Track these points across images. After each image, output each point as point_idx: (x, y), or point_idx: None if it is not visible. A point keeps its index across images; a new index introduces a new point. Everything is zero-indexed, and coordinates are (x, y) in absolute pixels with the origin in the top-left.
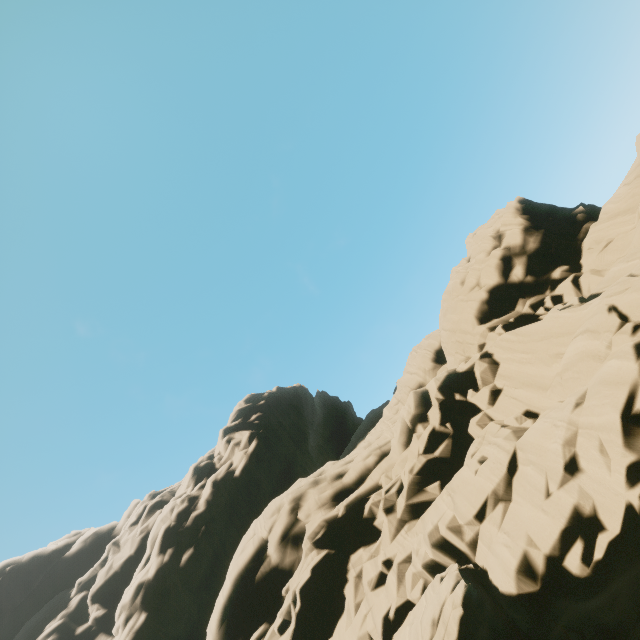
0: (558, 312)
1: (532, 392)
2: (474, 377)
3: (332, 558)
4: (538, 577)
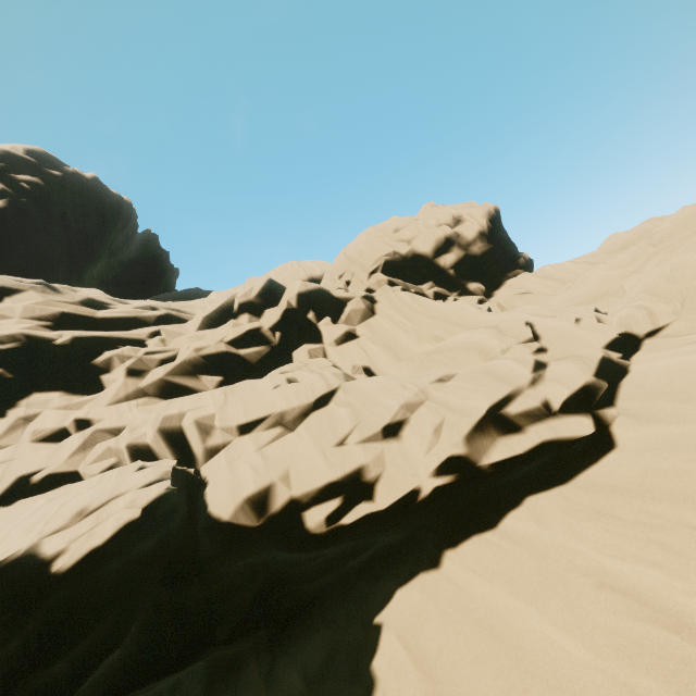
0: (467, 305)
1: (386, 355)
2: (343, 309)
3: (1, 382)
4: (266, 515)
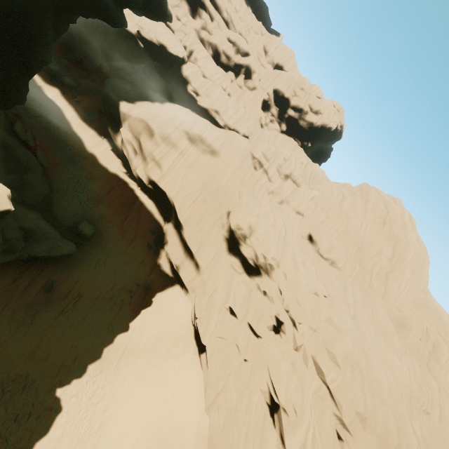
0: (259, 113)
1: (237, 97)
2: (249, 79)
3: None
4: (186, 77)
